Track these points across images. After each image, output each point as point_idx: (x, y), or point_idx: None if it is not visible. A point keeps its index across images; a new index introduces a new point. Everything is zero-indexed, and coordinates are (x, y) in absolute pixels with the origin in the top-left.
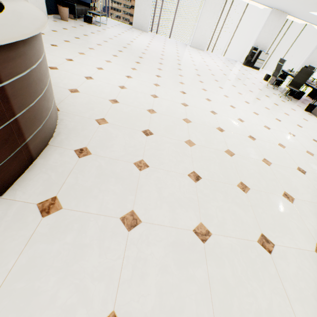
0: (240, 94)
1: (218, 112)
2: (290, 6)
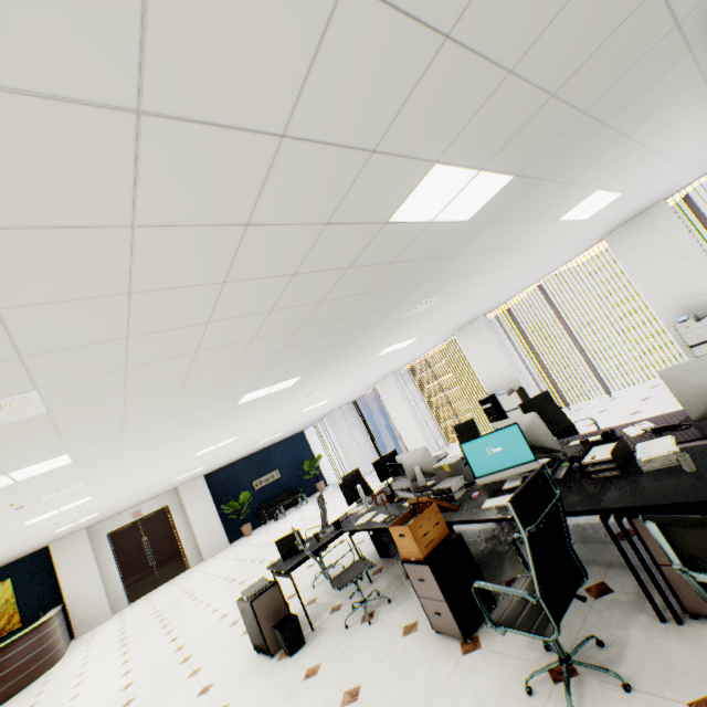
0: (212, 612)
1: (84, 682)
2: (396, 356)
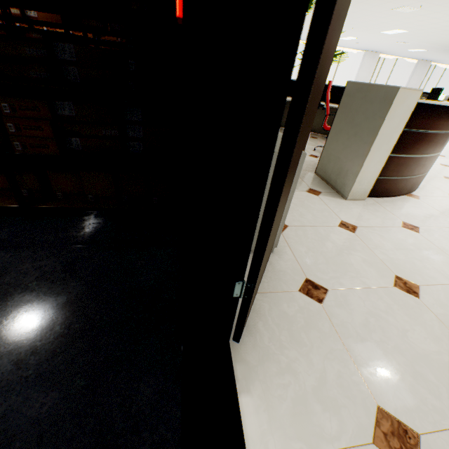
0: None
1: None
2: (387, 48)
